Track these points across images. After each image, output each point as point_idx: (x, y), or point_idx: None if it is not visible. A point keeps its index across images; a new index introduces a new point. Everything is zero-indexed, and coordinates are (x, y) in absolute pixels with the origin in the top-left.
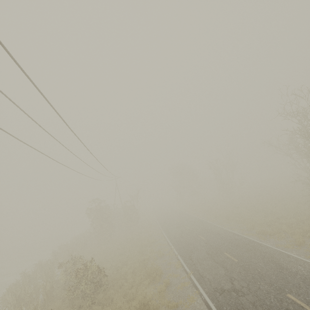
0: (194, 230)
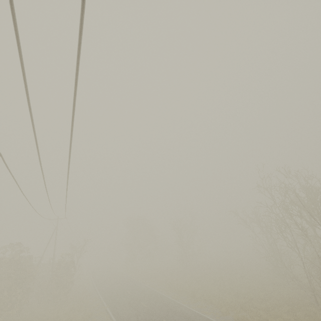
0: (156, 311)
